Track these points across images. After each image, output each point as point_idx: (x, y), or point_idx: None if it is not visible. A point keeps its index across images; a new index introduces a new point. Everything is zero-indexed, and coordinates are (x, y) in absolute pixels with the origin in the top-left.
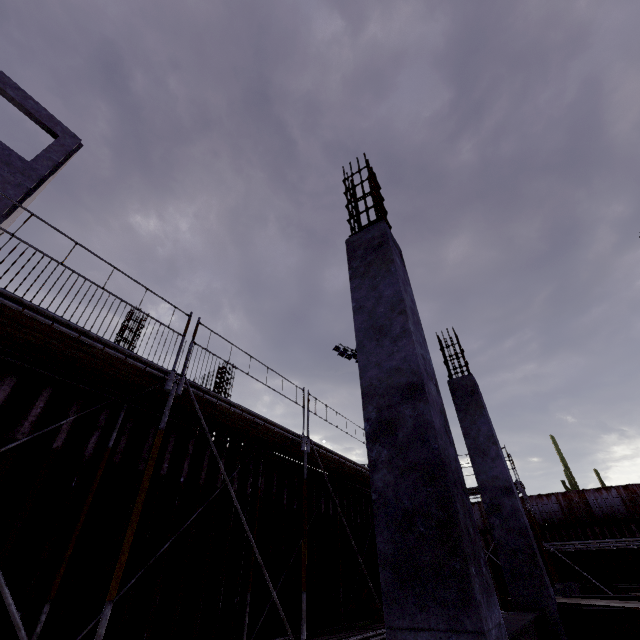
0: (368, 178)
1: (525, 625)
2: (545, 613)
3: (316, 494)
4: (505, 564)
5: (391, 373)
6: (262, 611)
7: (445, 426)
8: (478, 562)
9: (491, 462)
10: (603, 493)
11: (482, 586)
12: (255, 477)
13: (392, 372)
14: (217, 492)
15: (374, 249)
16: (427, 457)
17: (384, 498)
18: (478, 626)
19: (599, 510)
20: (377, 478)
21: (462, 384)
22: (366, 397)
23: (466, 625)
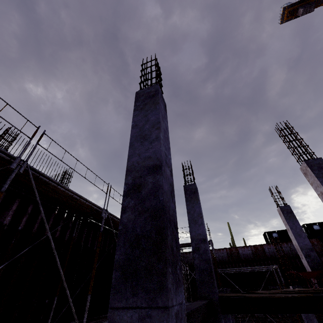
0: (154, 64)
1: (200, 306)
2: (212, 300)
3: (109, 242)
4: (197, 277)
5: (145, 159)
6: (64, 307)
7: (171, 192)
8: (175, 266)
9: (198, 226)
10: (245, 248)
11: (174, 280)
12: (72, 230)
13: (146, 158)
14: (44, 237)
15: (150, 97)
16: (155, 204)
17: (126, 228)
18: (166, 304)
19: (242, 256)
20: (124, 217)
21: (190, 188)
22: (128, 172)
23: (158, 303)
